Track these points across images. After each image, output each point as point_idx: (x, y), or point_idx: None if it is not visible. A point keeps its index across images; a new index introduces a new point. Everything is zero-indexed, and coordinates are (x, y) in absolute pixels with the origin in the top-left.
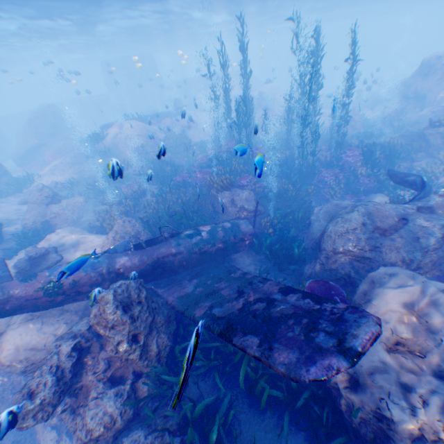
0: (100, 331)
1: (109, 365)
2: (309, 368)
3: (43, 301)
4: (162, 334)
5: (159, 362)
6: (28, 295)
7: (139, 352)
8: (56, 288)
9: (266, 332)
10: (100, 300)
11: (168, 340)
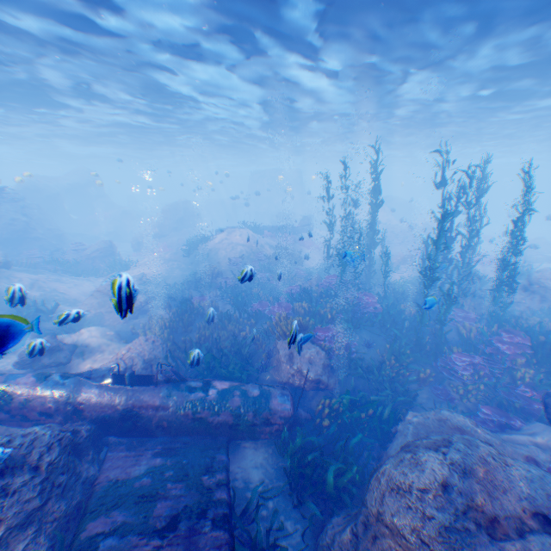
0: None
1: None
2: None
3: None
4: (44, 536)
5: None
6: None
7: None
8: (3, 400)
9: None
10: None
11: None
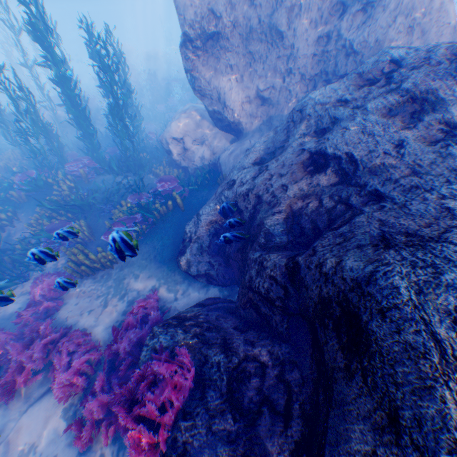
0: None
1: None
2: None
3: None
4: None
5: None
6: None
7: None
8: None
9: None
10: None
11: None
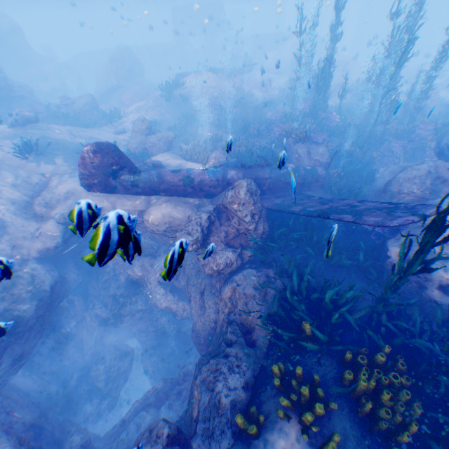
0: (232, 207)
1: (226, 236)
2: (391, 221)
3: (180, 190)
4: (264, 222)
5: (260, 239)
6: (173, 182)
7: (254, 226)
8: (189, 183)
9: (355, 215)
10: (236, 186)
11: (267, 228)
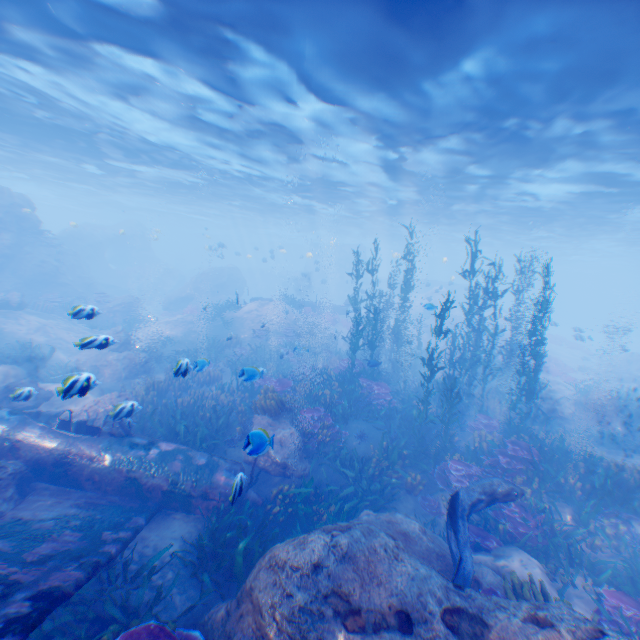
0: None
1: None
2: None
3: None
4: None
5: None
6: None
7: None
8: None
9: None
10: None
11: None
